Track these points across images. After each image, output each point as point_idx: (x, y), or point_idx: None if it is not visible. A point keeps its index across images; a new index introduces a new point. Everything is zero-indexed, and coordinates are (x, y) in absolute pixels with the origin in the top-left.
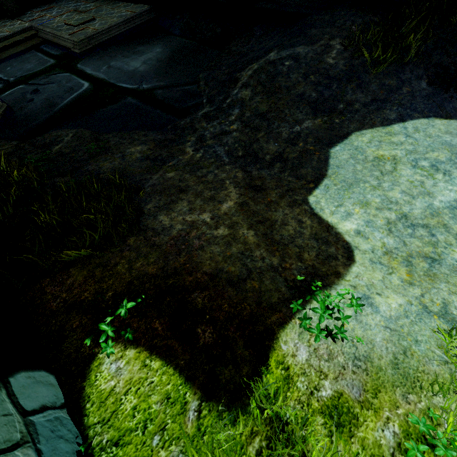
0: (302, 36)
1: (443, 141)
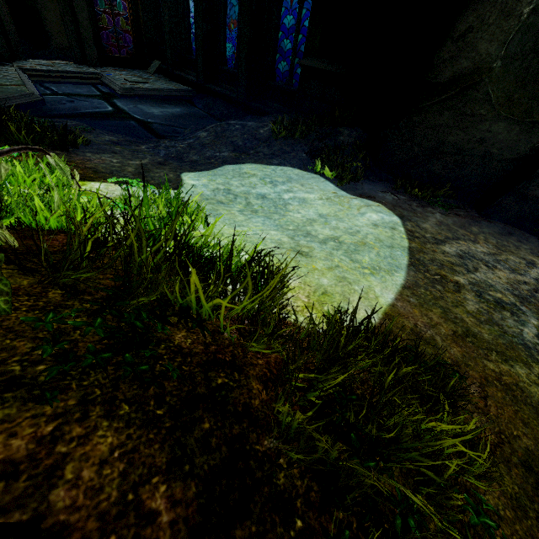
0: (258, 119)
1: (289, 176)
